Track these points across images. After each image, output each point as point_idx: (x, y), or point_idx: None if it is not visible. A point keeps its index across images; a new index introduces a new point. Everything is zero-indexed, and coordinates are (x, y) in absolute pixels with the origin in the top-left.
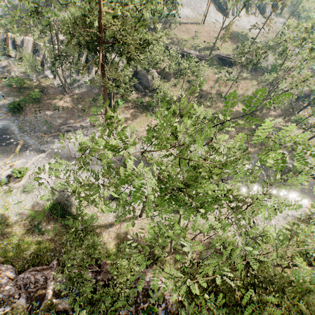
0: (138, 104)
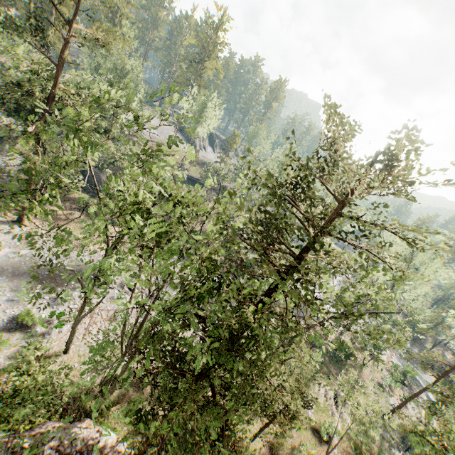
0: (81, 205)
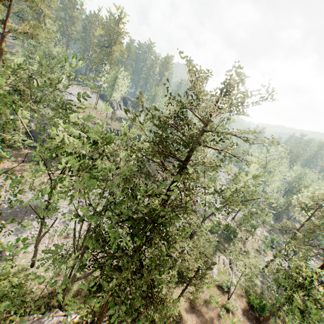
0: (31, 158)
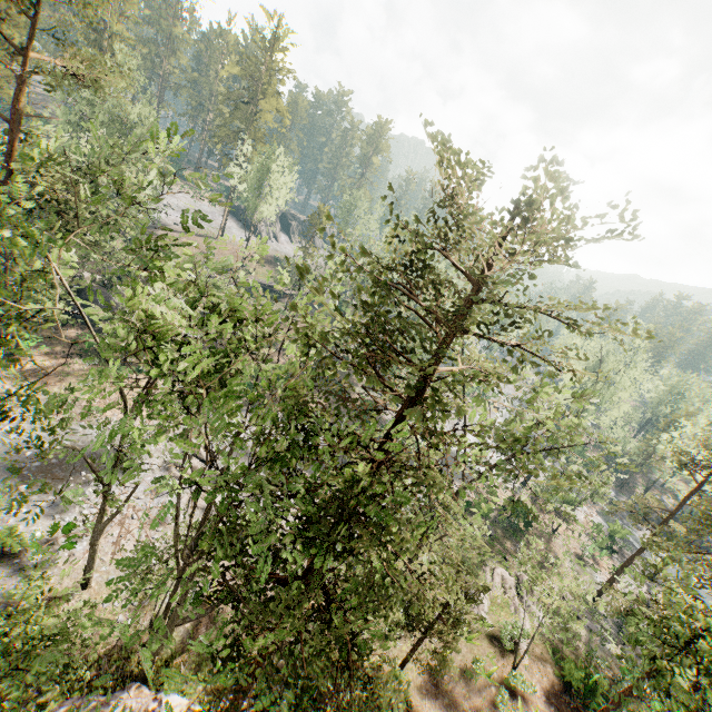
0: (83, 348)
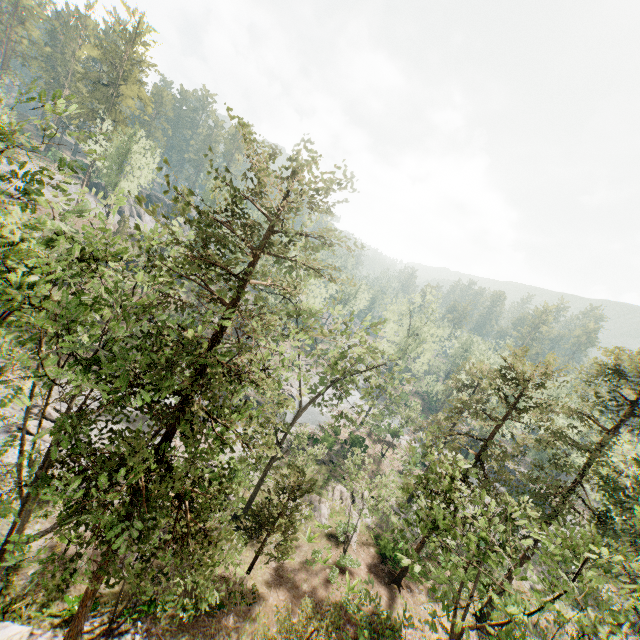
0: None
